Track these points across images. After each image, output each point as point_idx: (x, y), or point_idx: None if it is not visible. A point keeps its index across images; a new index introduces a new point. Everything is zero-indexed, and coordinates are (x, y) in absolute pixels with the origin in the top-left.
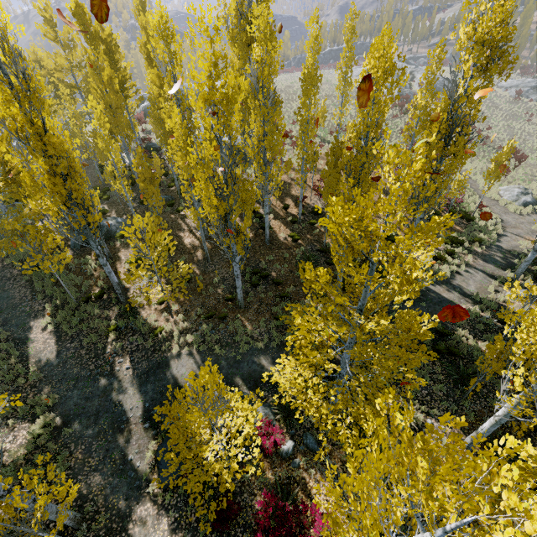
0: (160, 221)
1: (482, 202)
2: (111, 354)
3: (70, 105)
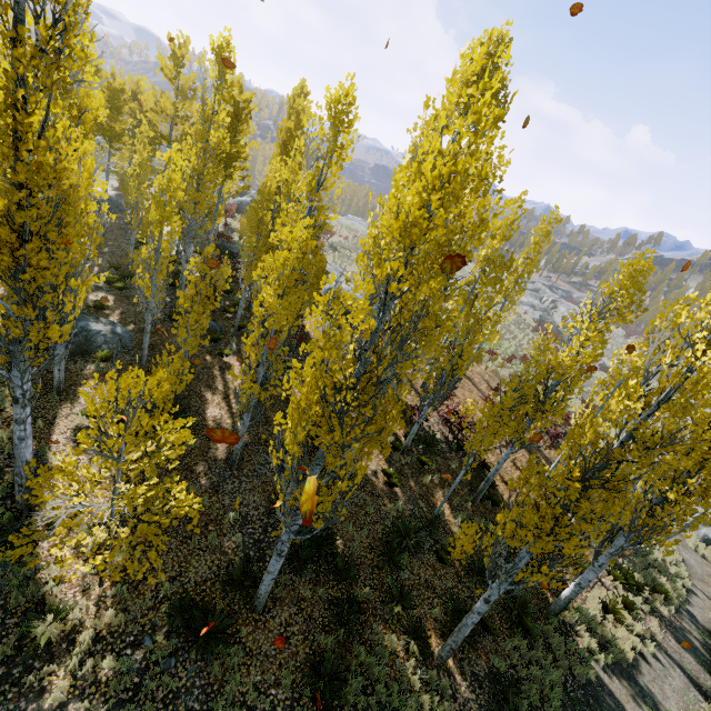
0: (184, 367)
1: None
2: None
3: (143, 149)
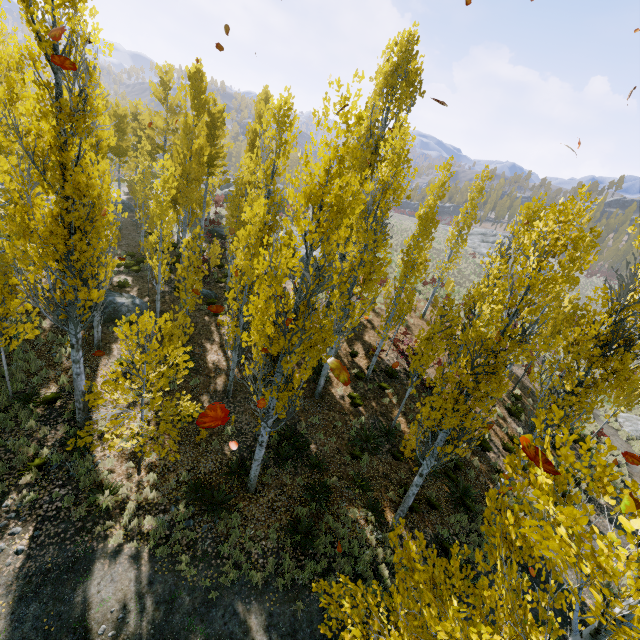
0: (186, 322)
1: (599, 427)
2: (8, 510)
3: (144, 160)
